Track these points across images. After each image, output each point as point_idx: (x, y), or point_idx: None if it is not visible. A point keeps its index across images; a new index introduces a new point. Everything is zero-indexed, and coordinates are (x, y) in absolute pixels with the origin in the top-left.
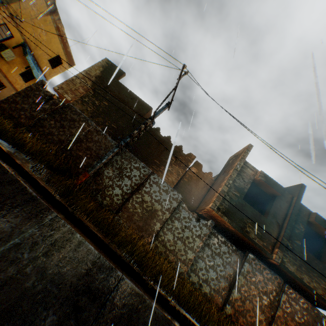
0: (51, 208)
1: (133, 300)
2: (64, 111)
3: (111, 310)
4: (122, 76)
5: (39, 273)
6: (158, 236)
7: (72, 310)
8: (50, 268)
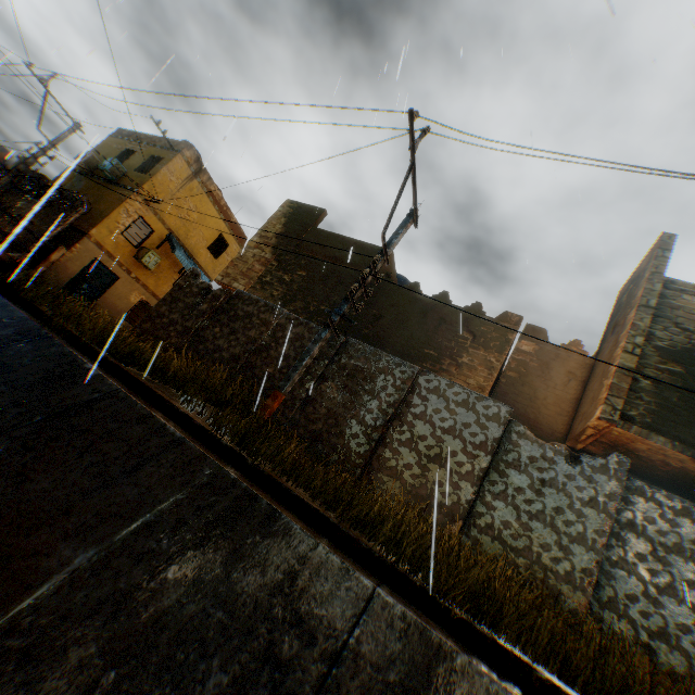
0: (208, 456)
1: (414, 652)
2: (232, 306)
3: (357, 673)
4: (321, 217)
5: (190, 579)
6: (475, 516)
7: (260, 665)
8: (210, 570)
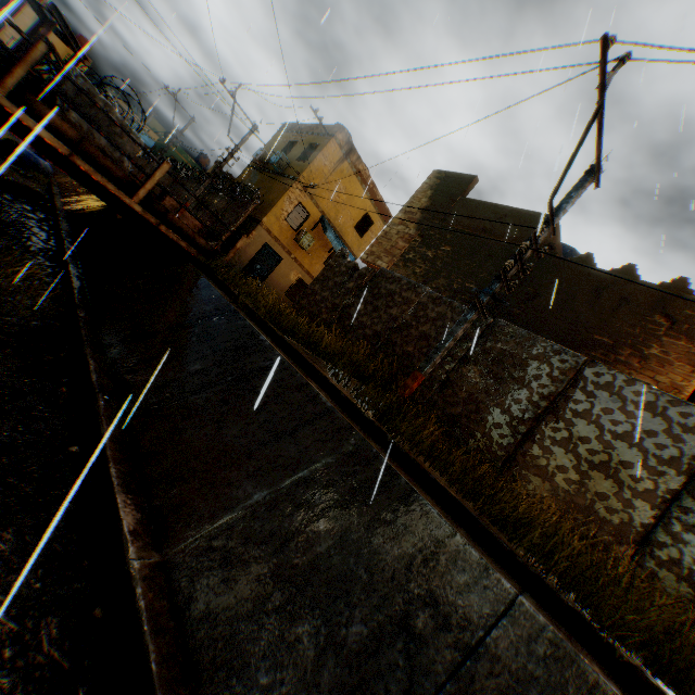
0: (353, 427)
1: (561, 678)
2: (376, 284)
3: (493, 674)
4: (471, 186)
5: (337, 534)
6: (651, 544)
7: (396, 631)
8: (353, 531)
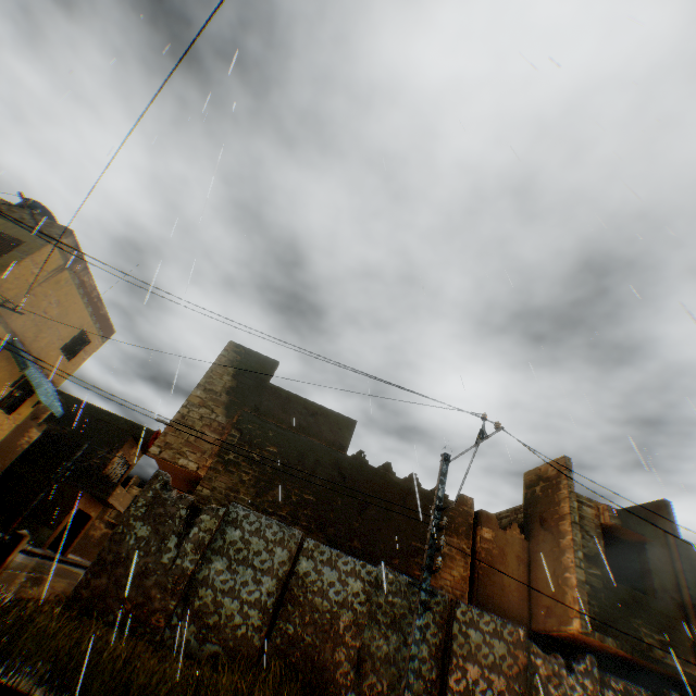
0: None
1: None
2: (231, 530)
3: None
4: (275, 370)
5: None
6: None
7: None
8: None
